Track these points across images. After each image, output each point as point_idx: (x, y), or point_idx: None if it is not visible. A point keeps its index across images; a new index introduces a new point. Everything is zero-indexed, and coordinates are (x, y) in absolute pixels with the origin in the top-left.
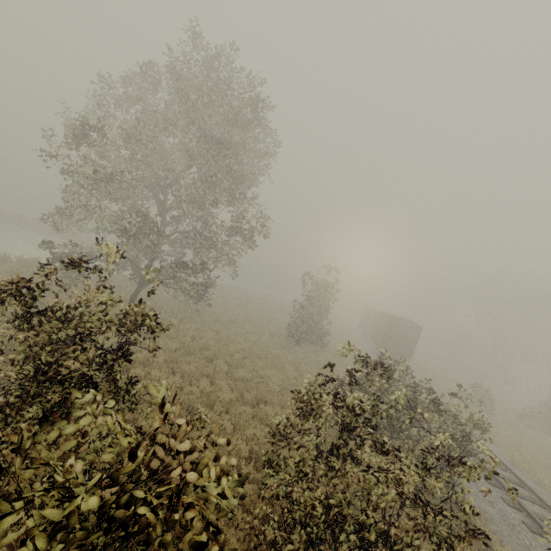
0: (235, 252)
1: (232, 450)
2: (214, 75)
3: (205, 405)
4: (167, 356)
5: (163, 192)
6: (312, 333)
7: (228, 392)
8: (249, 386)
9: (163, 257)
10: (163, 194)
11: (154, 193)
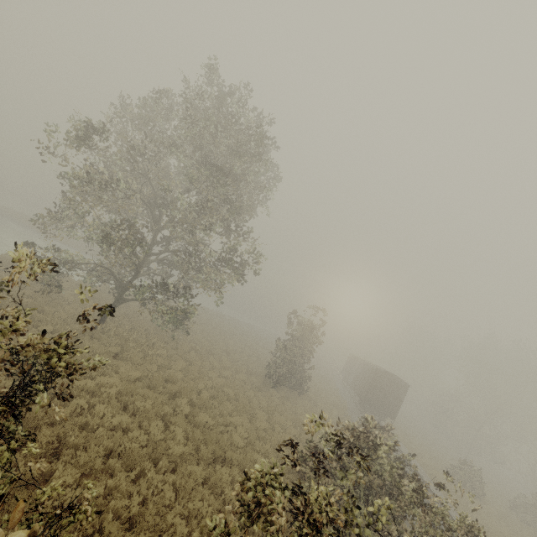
0: (222, 280)
1: (165, 531)
2: (227, 109)
3: (149, 458)
4: (122, 387)
5: (159, 211)
6: (292, 376)
7: (182, 442)
8: (208, 436)
9: (149, 275)
10: (159, 212)
11: (150, 210)
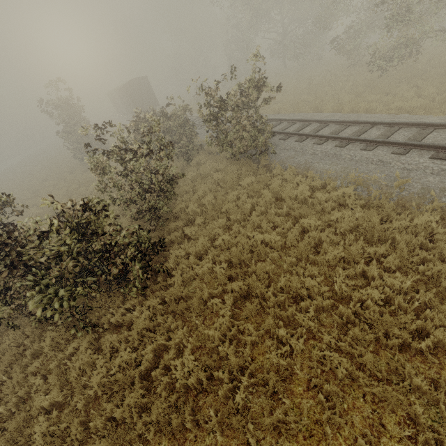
0: None
1: None
2: None
3: None
4: None
5: None
6: (93, 146)
7: None
8: None
9: None
10: None
11: None
